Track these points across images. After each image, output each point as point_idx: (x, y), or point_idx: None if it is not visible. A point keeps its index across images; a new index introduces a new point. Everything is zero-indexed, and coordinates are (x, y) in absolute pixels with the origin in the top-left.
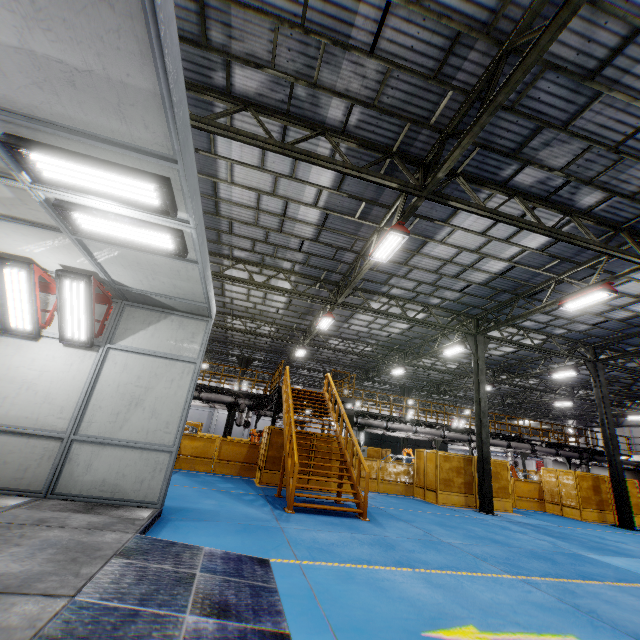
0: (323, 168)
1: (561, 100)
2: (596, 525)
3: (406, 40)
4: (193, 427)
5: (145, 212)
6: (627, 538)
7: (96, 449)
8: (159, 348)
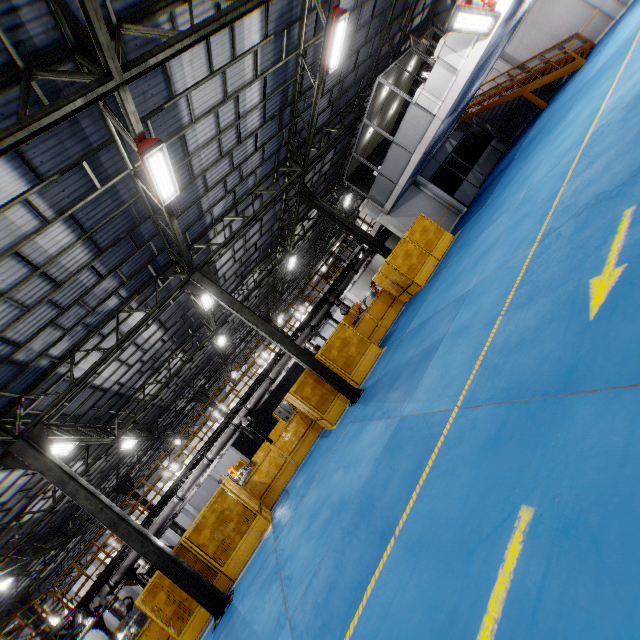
0: None
1: None
2: (332, 437)
3: None
4: None
5: None
6: (317, 492)
7: None
8: None
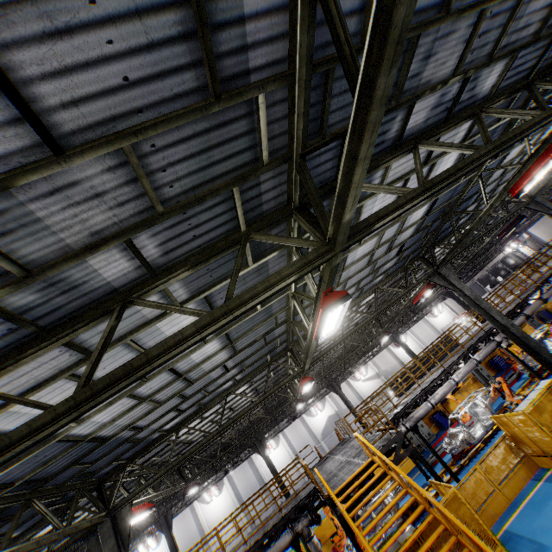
0: (174, 316)
1: None
2: None
3: (99, 75)
4: None
5: None
6: None
7: None
8: None
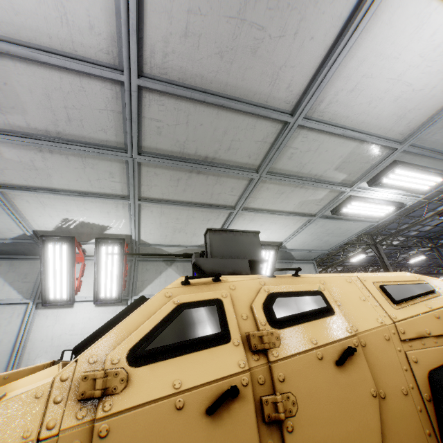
0: None
1: None
2: None
3: None
4: None
5: (402, 195)
6: None
7: None
8: None
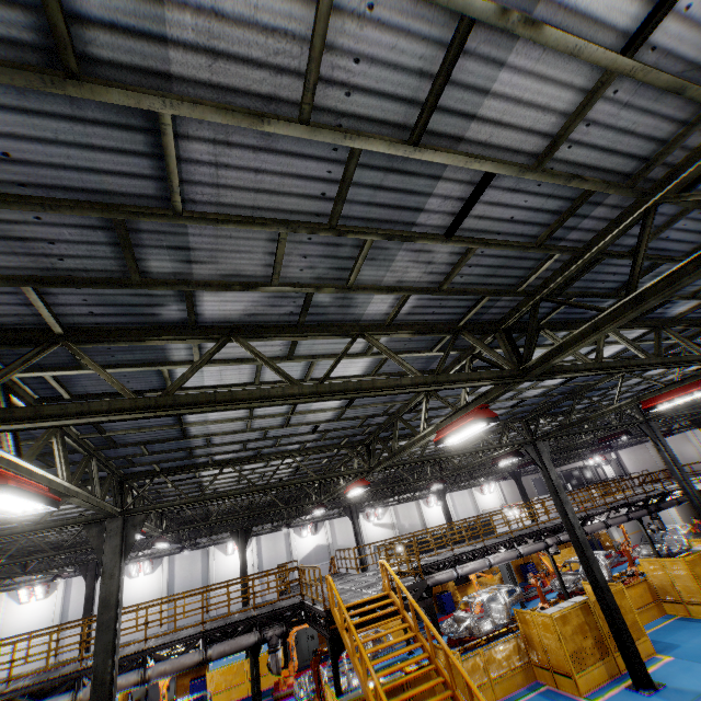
0: (352, 360)
1: (692, 233)
2: None
3: (504, 211)
4: (206, 700)
5: None
6: None
7: None
8: None
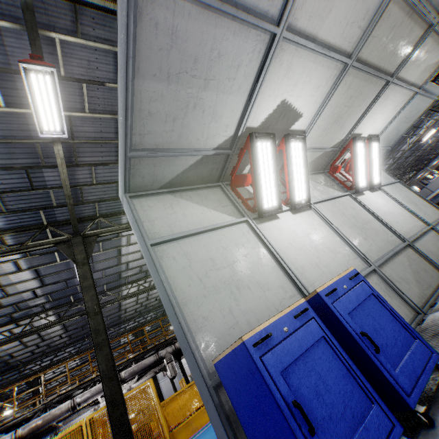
0: None
1: None
2: None
3: None
4: None
5: None
6: None
7: (438, 227)
8: (385, 181)
